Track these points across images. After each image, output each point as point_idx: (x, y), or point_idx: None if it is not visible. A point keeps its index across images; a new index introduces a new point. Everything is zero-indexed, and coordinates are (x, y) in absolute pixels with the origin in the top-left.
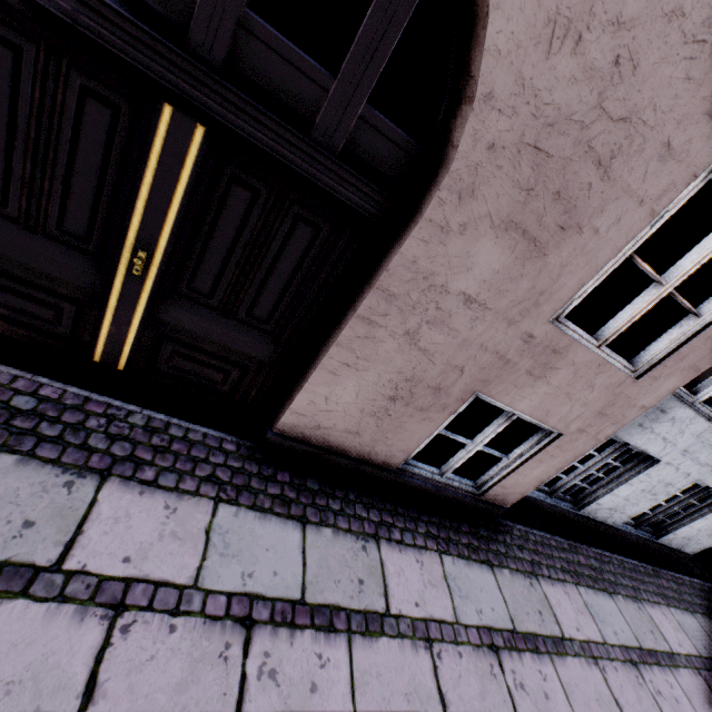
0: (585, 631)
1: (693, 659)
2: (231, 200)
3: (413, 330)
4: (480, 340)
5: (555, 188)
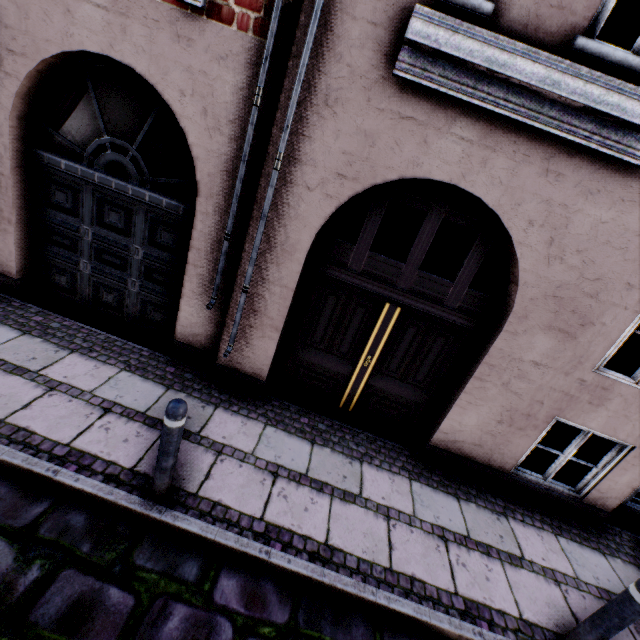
0: None
1: None
2: (408, 331)
3: (506, 382)
4: (549, 385)
5: (570, 309)
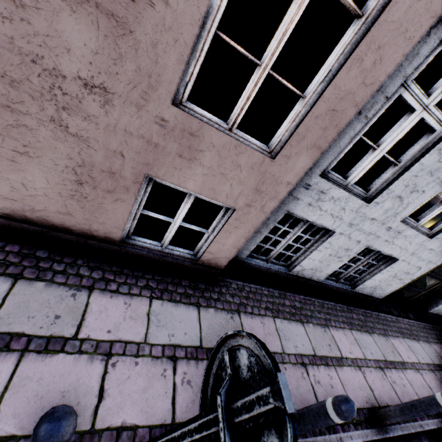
0: (268, 346)
1: (358, 361)
2: None
3: (56, 117)
4: (121, 126)
5: None
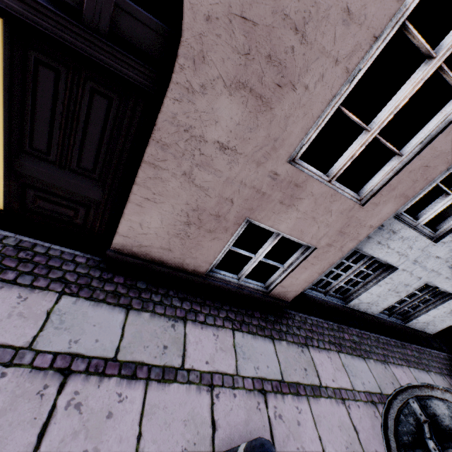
0: (339, 382)
1: None
2: (41, 79)
3: (188, 172)
4: (239, 178)
5: (266, 52)
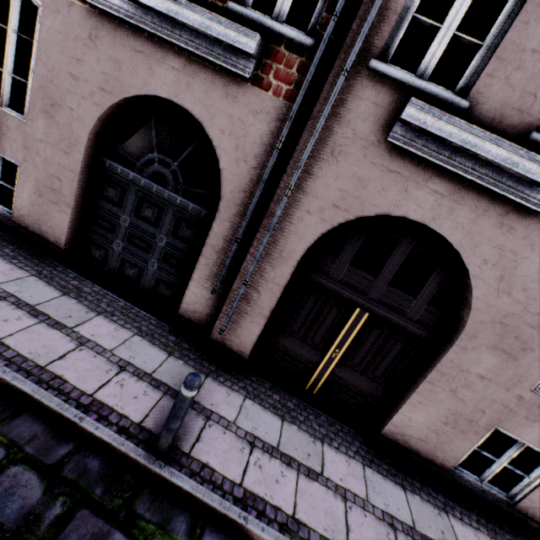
0: None
1: None
2: (372, 333)
3: (453, 389)
4: (491, 397)
5: (514, 335)
